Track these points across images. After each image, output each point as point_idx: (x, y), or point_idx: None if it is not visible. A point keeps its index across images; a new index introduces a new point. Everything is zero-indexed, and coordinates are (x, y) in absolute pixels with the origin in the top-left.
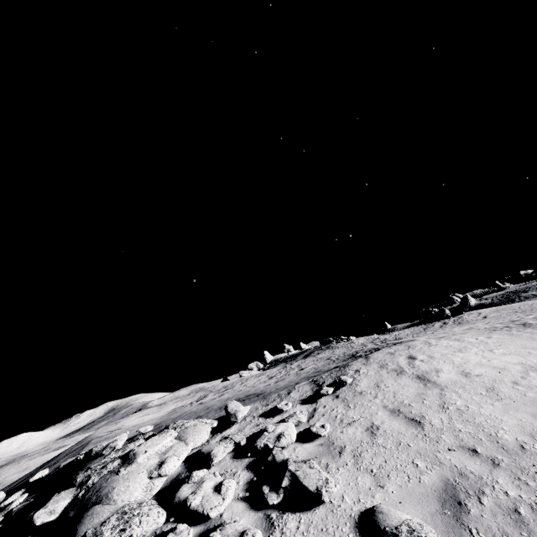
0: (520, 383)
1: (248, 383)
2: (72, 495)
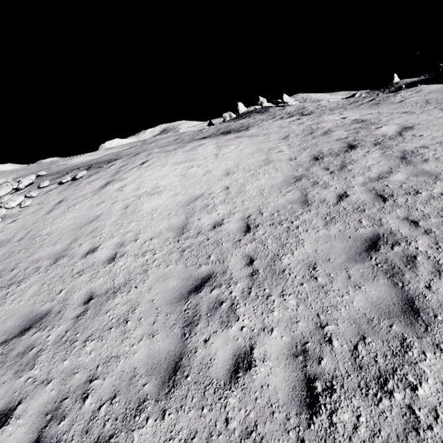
0: (115, 203)
1: (161, 142)
2: None
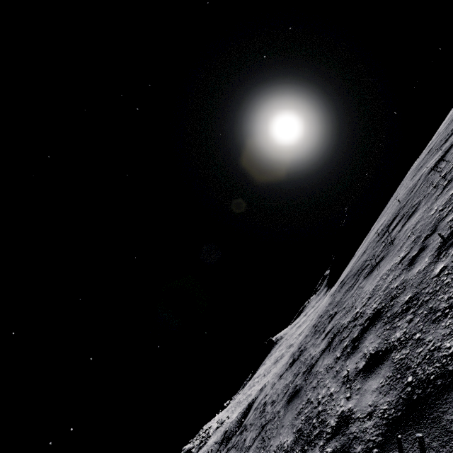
0: (224, 410)
1: None
2: None
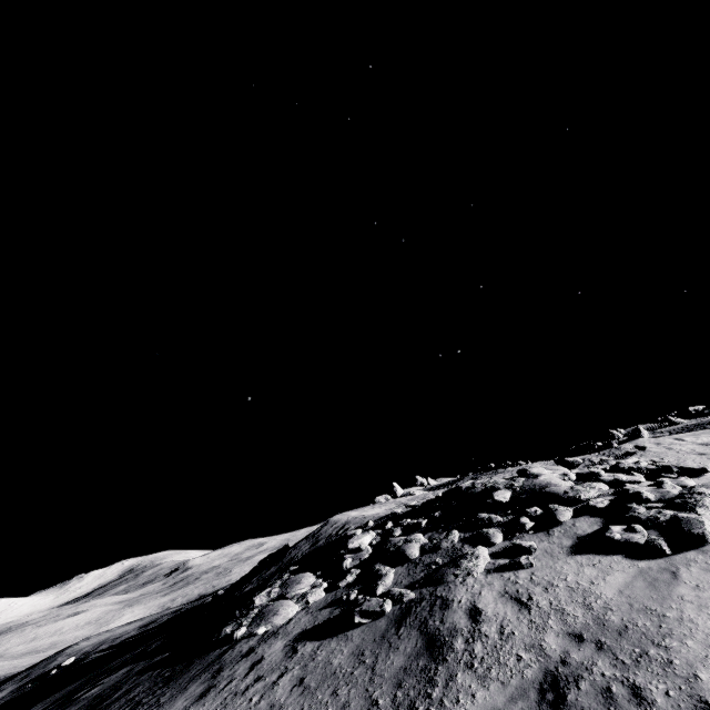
0: None
1: None
2: (509, 491)
